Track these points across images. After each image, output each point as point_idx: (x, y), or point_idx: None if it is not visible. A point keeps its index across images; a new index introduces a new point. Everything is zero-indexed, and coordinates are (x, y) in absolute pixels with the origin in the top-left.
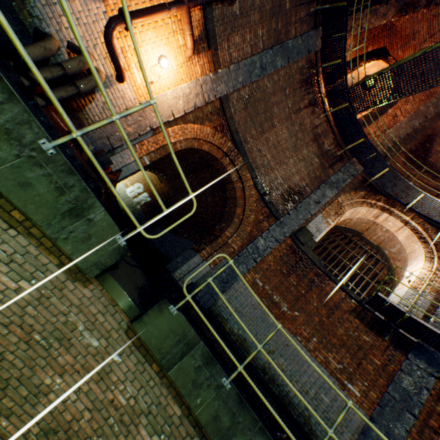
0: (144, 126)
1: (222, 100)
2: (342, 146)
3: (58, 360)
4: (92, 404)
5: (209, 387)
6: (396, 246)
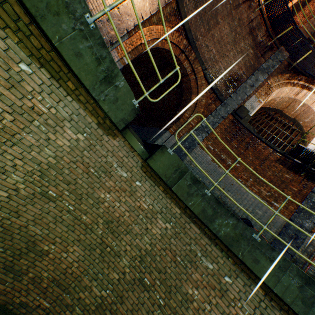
0: (122, 30)
1: (178, 1)
2: (272, 36)
3: (106, 184)
4: (128, 208)
5: (197, 195)
6: (309, 117)
